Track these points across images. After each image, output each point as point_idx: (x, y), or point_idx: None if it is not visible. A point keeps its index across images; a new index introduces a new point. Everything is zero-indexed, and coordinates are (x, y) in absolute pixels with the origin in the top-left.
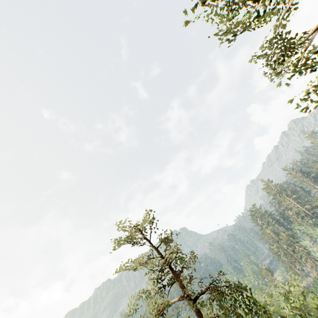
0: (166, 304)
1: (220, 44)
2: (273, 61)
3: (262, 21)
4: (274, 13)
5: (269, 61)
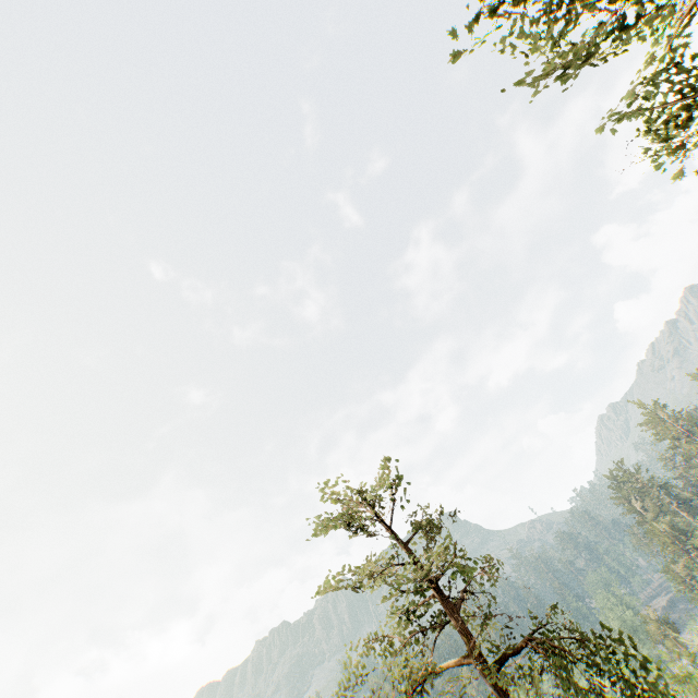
0: (422, 680)
1: (533, 96)
2: (663, 122)
3: (633, 36)
4: (661, 16)
5: (652, 124)
